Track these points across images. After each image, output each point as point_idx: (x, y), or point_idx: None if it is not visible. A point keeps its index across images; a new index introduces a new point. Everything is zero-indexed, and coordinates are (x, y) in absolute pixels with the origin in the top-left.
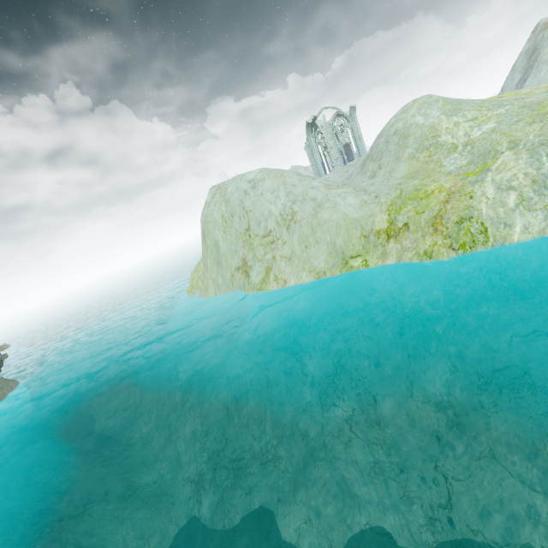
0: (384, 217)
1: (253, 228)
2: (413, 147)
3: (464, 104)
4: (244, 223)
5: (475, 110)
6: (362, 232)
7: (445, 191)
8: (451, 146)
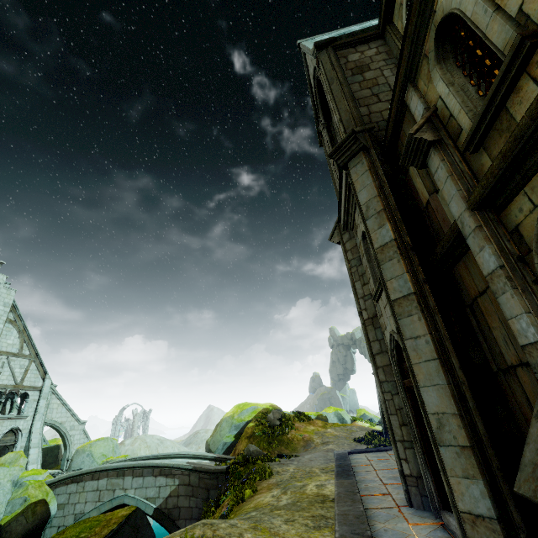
0: None
1: None
2: None
3: None
4: None
5: None
6: None
7: None
8: None
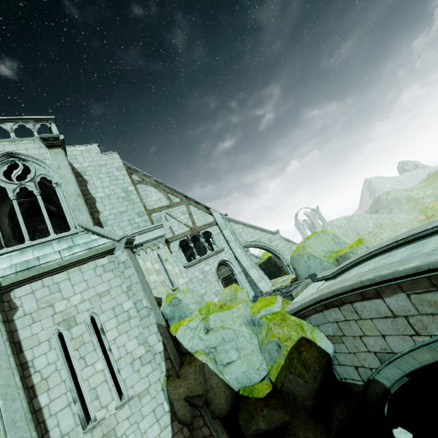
0: (422, 215)
1: (361, 233)
2: (404, 201)
3: (411, 189)
4: (354, 232)
5: (418, 189)
6: (417, 221)
7: (437, 204)
8: (422, 197)
